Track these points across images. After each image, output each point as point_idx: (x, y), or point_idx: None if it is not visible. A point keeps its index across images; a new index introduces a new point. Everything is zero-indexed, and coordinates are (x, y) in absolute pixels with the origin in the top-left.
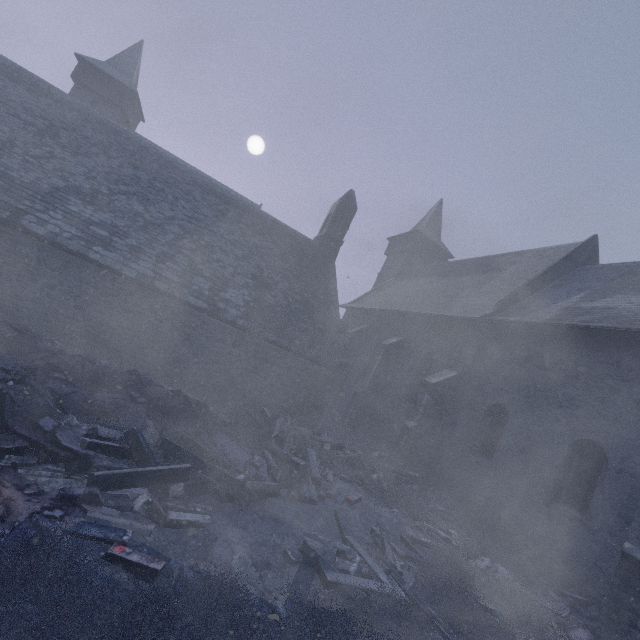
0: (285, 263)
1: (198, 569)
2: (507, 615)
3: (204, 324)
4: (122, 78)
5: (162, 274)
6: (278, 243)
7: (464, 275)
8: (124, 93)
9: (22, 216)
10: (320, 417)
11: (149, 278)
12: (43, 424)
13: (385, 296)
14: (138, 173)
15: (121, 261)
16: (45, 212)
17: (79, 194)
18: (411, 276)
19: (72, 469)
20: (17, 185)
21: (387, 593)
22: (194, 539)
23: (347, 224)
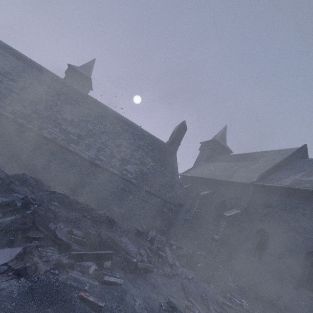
0: (153, 153)
1: (120, 308)
2: None
3: (116, 181)
4: (85, 73)
5: (99, 157)
6: (150, 144)
7: (239, 161)
8: (85, 79)
9: (42, 130)
10: (169, 231)
11: (93, 158)
12: (50, 226)
13: (200, 170)
14: (91, 112)
15: (81, 150)
16: (52, 128)
17: (66, 121)
18: (212, 161)
19: (61, 250)
20: (41, 117)
21: None
22: (116, 292)
23: (182, 136)
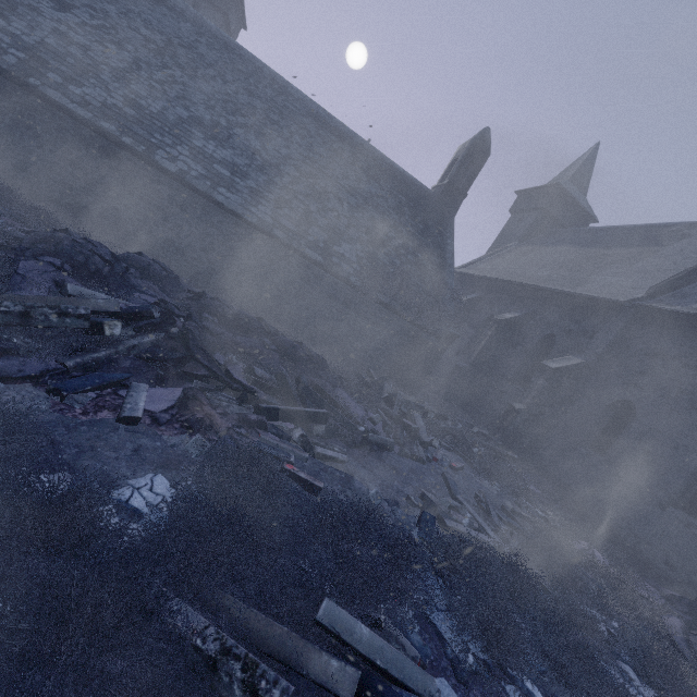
0: (400, 217)
1: (346, 494)
2: (603, 590)
3: (317, 278)
4: None
5: (280, 221)
6: (394, 192)
7: (611, 247)
8: None
9: (155, 151)
10: (421, 386)
11: (268, 225)
12: (217, 358)
13: (504, 263)
14: (253, 101)
15: (243, 205)
16: (173, 147)
17: (201, 127)
18: (539, 242)
19: (242, 399)
20: (147, 115)
21: (496, 547)
22: (338, 471)
23: (475, 172)
